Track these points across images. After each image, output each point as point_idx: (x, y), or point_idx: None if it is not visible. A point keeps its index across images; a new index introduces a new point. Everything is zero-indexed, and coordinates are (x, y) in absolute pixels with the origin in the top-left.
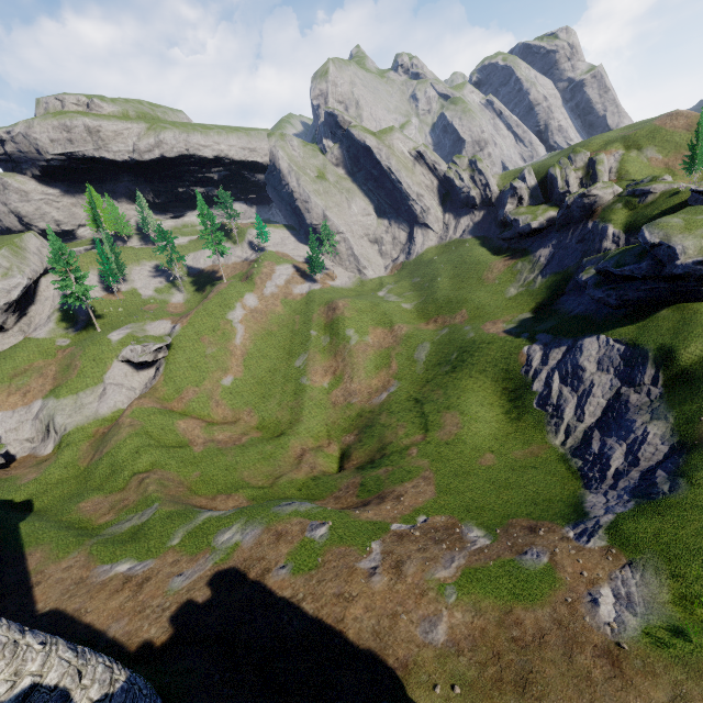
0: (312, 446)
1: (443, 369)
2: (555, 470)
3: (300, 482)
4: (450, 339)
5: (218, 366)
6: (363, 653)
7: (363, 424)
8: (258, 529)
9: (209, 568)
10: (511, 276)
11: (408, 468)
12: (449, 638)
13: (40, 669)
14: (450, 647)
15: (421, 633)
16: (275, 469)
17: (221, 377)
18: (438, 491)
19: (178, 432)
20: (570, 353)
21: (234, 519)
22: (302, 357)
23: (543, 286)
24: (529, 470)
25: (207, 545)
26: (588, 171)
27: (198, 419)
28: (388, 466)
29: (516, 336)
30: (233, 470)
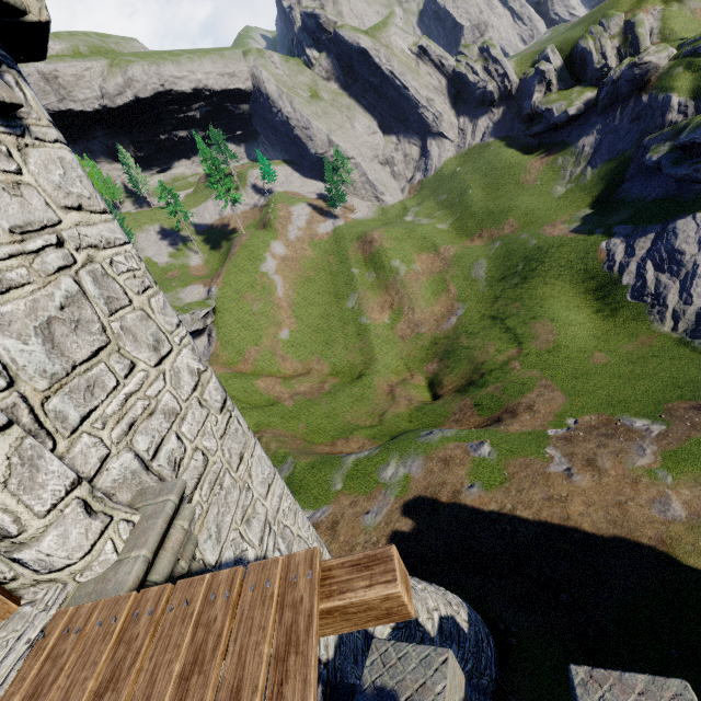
0: (396, 381)
1: (510, 282)
2: (679, 355)
3: (406, 415)
4: (509, 251)
5: (269, 321)
6: (611, 540)
7: (441, 351)
8: (419, 460)
9: (393, 502)
10: (553, 174)
11: (519, 381)
12: (690, 512)
13: (434, 604)
14: (697, 519)
15: (658, 513)
16: (373, 408)
17: (277, 332)
18: (568, 395)
19: (261, 391)
20: (661, 239)
21: (385, 456)
22: (352, 297)
23: (596, 177)
24: (651, 359)
25: (375, 483)
26: (625, 38)
27: (271, 376)
28: (495, 383)
29: (589, 234)
30: (334, 416)
